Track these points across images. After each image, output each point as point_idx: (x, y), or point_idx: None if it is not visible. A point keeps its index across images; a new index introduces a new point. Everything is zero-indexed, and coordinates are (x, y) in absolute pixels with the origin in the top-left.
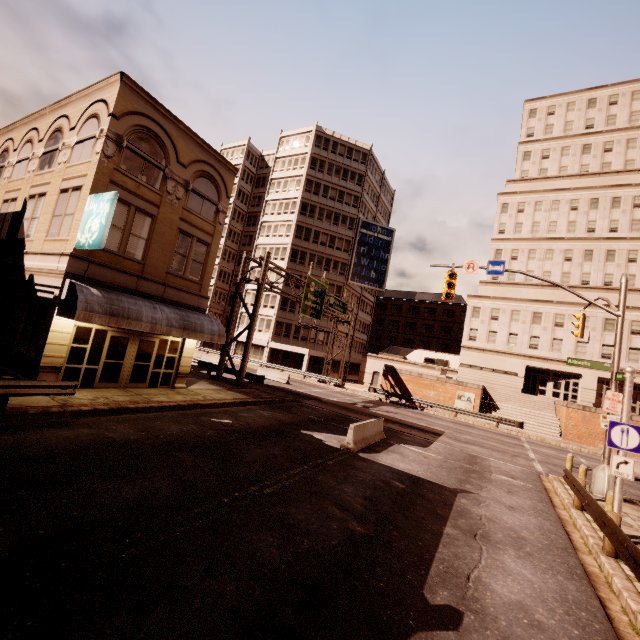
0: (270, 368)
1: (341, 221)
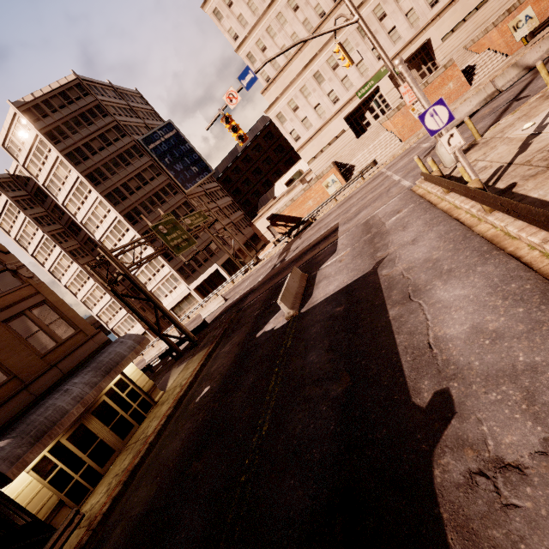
0: (209, 300)
1: (129, 158)
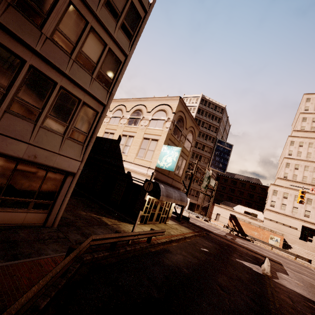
0: None
1: (208, 138)
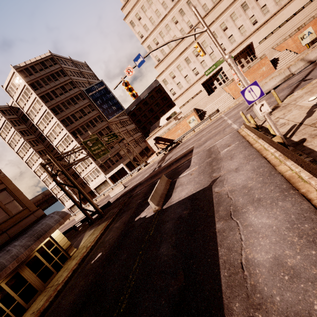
0: (117, 185)
1: (76, 100)
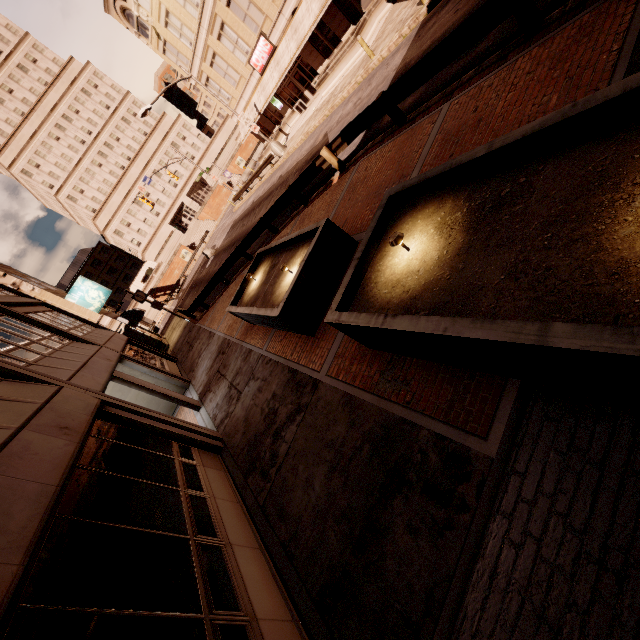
0: None
1: None
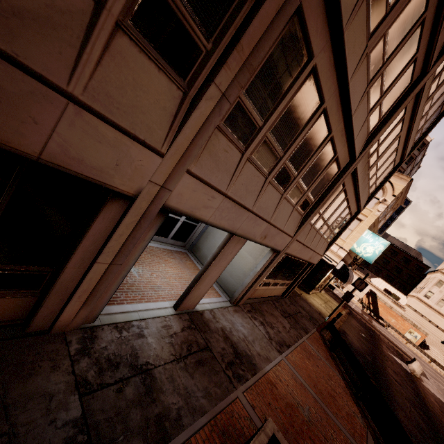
0: None
1: None
